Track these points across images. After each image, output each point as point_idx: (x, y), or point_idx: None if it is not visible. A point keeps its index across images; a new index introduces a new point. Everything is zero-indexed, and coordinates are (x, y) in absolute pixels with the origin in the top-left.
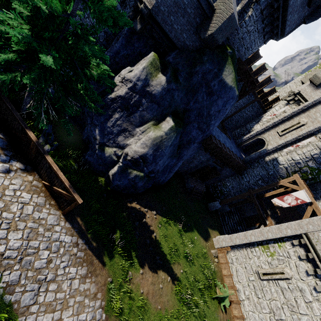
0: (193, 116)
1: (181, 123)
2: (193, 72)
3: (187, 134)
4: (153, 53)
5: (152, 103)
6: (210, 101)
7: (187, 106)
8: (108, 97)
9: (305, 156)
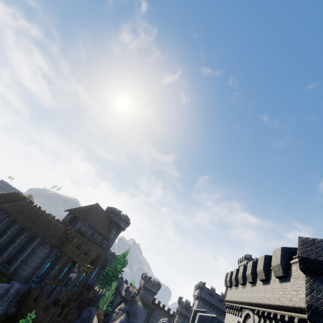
0: (132, 314)
1: (128, 314)
2: (131, 303)
3: (131, 320)
4: (123, 302)
5: (121, 311)
6: (136, 309)
7: (130, 311)
8: (113, 312)
9: (175, 322)
